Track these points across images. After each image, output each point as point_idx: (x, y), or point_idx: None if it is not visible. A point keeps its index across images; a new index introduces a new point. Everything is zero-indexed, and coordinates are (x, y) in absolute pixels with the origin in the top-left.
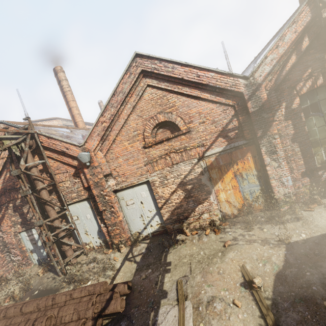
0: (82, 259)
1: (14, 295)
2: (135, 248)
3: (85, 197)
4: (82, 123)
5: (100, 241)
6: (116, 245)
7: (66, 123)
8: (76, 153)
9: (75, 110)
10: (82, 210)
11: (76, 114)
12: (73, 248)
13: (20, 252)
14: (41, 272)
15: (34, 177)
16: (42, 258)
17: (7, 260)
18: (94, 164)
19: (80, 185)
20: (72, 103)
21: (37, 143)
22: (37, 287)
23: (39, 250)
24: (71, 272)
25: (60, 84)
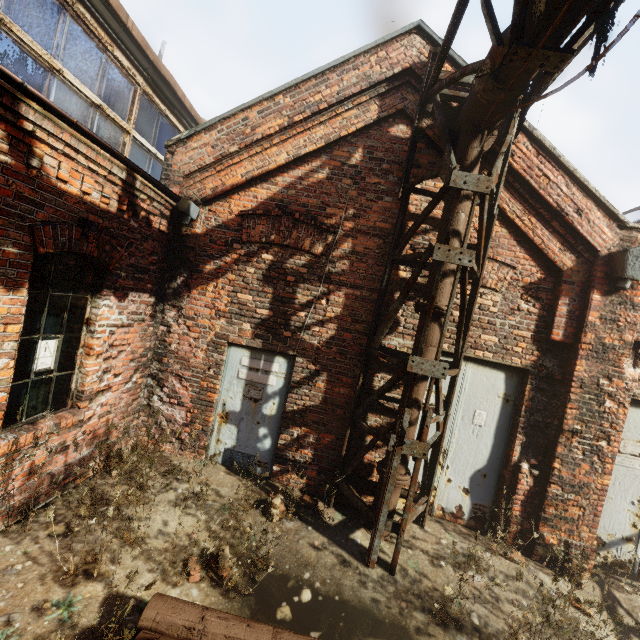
0: (409, 530)
1: (225, 563)
2: (625, 597)
3: (519, 364)
4: None
5: (463, 502)
6: (545, 548)
7: None
8: (600, 237)
9: None
10: (473, 390)
11: None
12: (375, 478)
13: (195, 399)
14: (280, 508)
15: (459, 225)
16: (247, 453)
17: (138, 399)
18: (637, 296)
19: (529, 323)
20: None
21: (508, 146)
22: (293, 567)
23: (256, 426)
24: (407, 569)
25: None
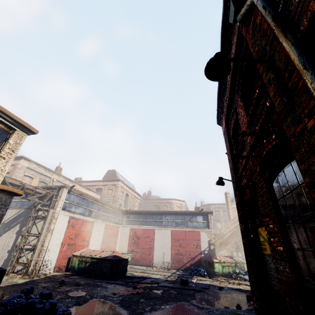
0: None
1: None
2: None
3: None
4: (232, 216)
5: None
6: None
7: (185, 204)
8: None
9: (230, 210)
10: None
11: (230, 212)
12: None
13: None
14: None
15: None
16: None
17: None
18: None
19: None
20: (230, 207)
21: None
22: None
23: None
24: None
25: (226, 198)
